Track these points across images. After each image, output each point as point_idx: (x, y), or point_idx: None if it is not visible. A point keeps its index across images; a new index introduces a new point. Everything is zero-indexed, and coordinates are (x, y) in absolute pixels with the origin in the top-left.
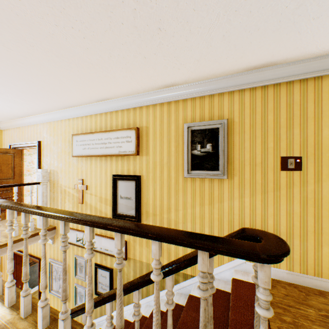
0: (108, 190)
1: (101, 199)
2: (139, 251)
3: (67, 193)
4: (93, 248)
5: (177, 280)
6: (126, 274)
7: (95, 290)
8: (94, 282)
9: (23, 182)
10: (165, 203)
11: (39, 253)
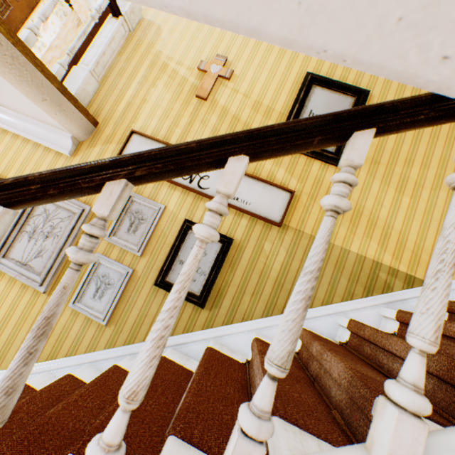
0: (281, 96)
1: (256, 106)
2: (317, 217)
3: (167, 70)
4: (197, 187)
5: (389, 286)
6: (266, 256)
7: (162, 275)
8: (166, 259)
9: (24, 26)
10: (404, 150)
11: (3, 166)
